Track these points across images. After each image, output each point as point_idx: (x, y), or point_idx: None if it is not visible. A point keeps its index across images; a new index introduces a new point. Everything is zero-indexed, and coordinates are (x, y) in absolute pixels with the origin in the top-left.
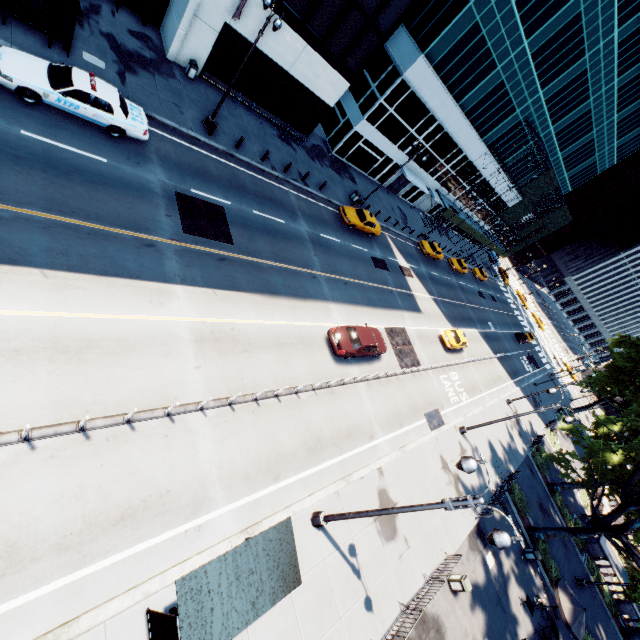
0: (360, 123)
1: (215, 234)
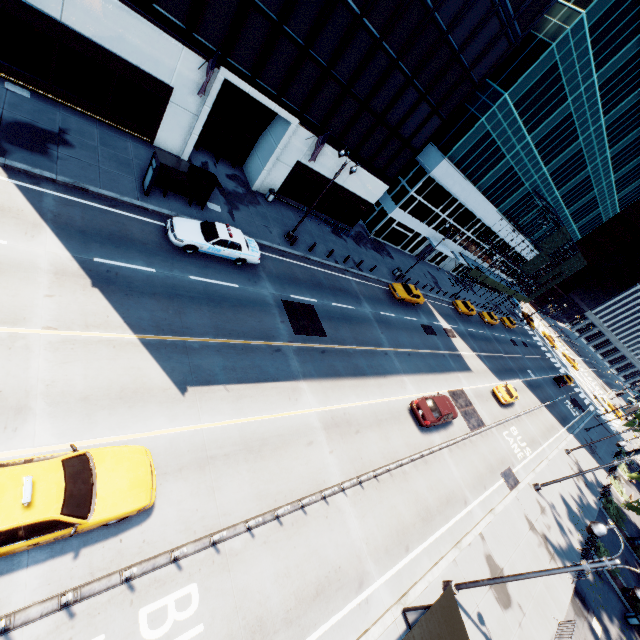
0: (394, 211)
1: (314, 330)
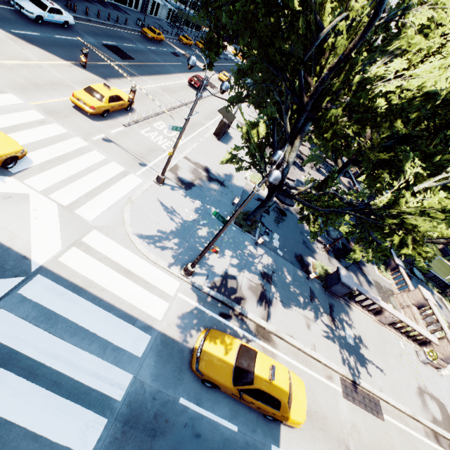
0: None
1: (128, 57)
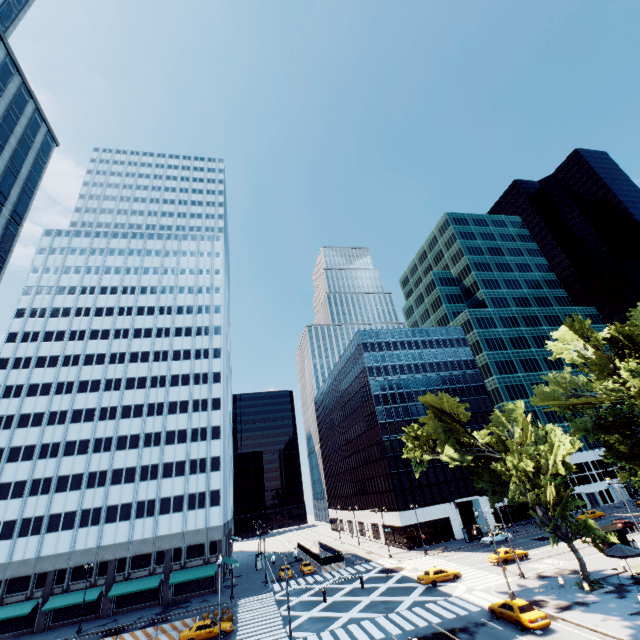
0: None
1: (548, 538)
